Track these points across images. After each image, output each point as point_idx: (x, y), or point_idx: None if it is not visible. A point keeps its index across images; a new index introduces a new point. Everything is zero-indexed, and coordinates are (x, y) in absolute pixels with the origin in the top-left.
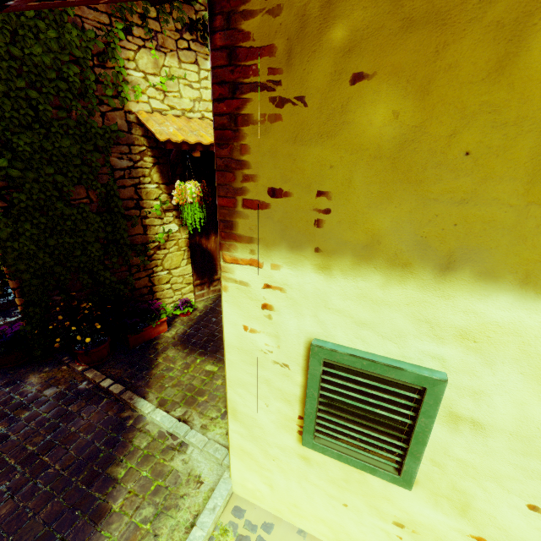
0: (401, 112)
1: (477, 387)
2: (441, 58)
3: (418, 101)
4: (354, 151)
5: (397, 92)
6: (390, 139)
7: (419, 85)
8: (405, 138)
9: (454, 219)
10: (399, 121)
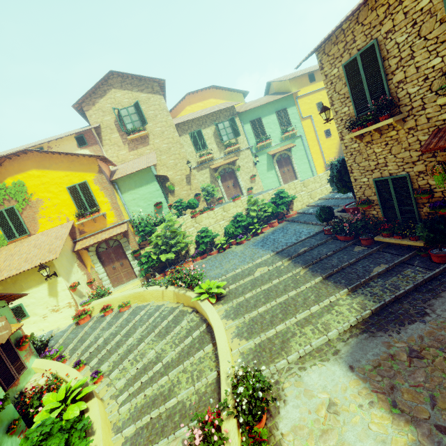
0: (2, 287)
1: (25, 302)
2: (2, 283)
3: (3, 286)
4: (0, 291)
5: (1, 286)
6: (2, 289)
7: (2, 285)
8: (3, 288)
9: (12, 291)
10: (2, 287)
